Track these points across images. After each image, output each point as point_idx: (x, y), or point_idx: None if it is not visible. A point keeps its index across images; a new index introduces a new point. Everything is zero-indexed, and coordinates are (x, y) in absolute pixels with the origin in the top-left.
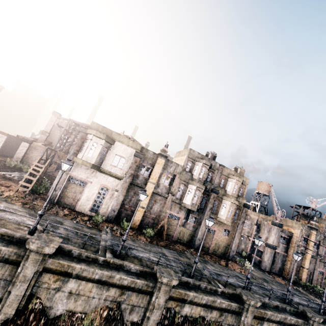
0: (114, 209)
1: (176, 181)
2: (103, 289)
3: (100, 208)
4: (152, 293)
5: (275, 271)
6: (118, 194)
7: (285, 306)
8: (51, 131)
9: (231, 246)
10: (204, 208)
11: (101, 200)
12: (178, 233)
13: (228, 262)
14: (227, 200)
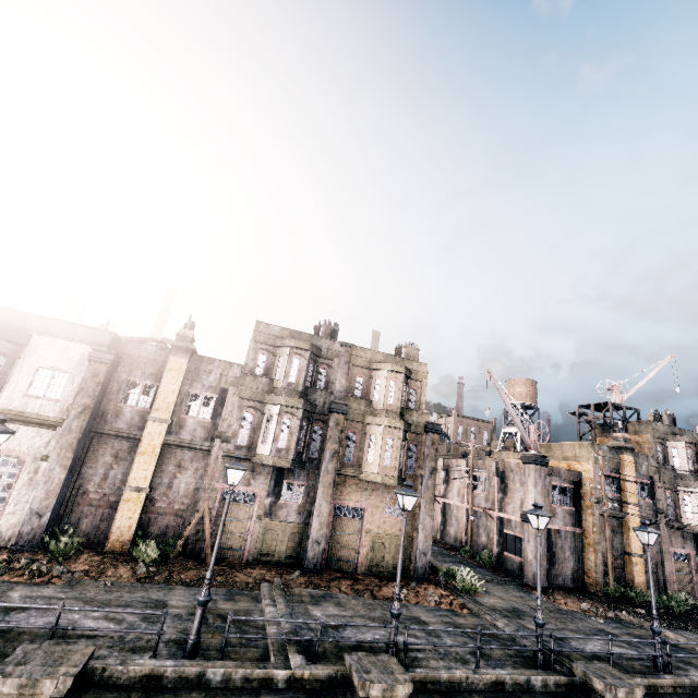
0: (39, 510)
1: (230, 403)
2: None
3: None
4: None
5: (565, 582)
6: (50, 467)
7: (526, 677)
8: None
9: (416, 541)
10: (319, 457)
11: (2, 494)
12: (256, 538)
13: (410, 585)
14: (376, 423)
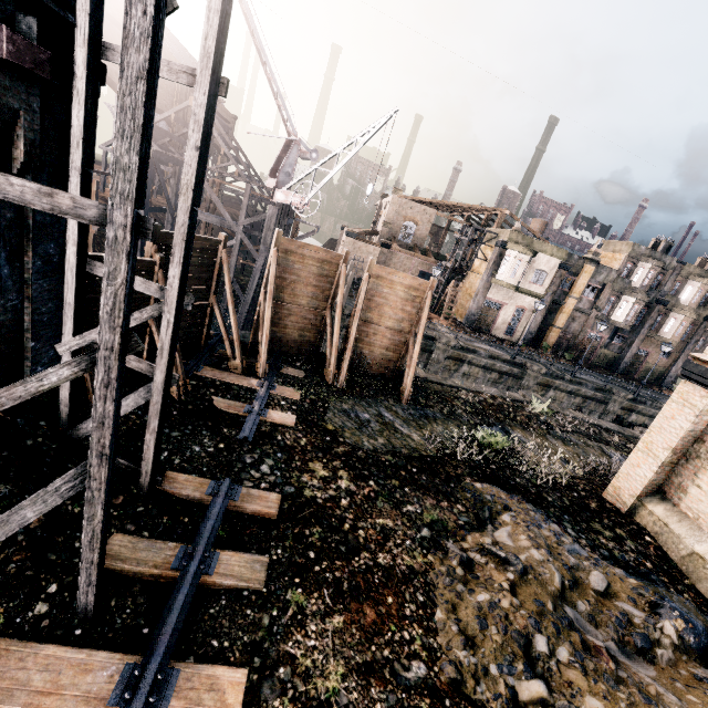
0: (531, 332)
1: (605, 292)
2: (571, 398)
3: (515, 331)
4: (606, 404)
5: None
6: (537, 316)
7: None
8: (392, 219)
9: (669, 371)
10: (638, 325)
11: (515, 323)
12: (597, 356)
13: (661, 388)
14: (680, 313)
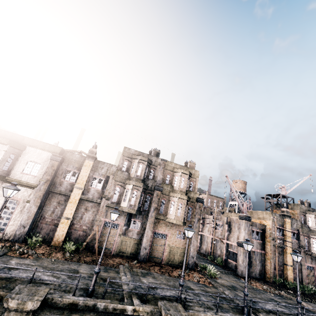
0: (24, 224)
1: (110, 182)
2: None
3: (7, 225)
4: None
5: (255, 275)
6: (30, 205)
7: None
8: None
9: (189, 251)
10: (148, 210)
11: (8, 216)
12: (118, 244)
13: (185, 271)
14: (174, 196)
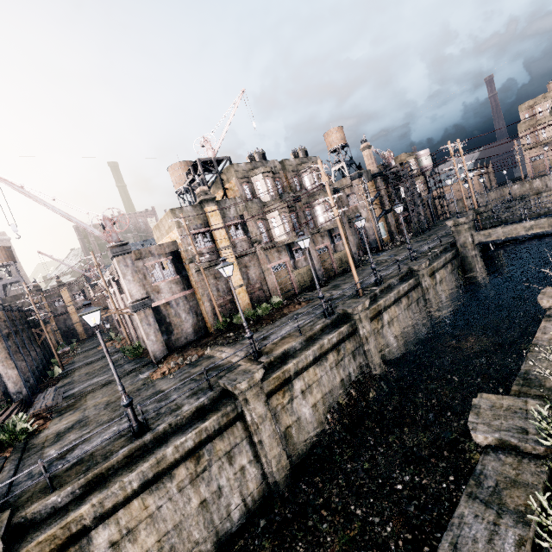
0: None
1: None
2: None
3: None
4: None
5: (188, 339)
6: None
7: None
8: None
9: None
10: None
11: None
12: None
13: None
14: None
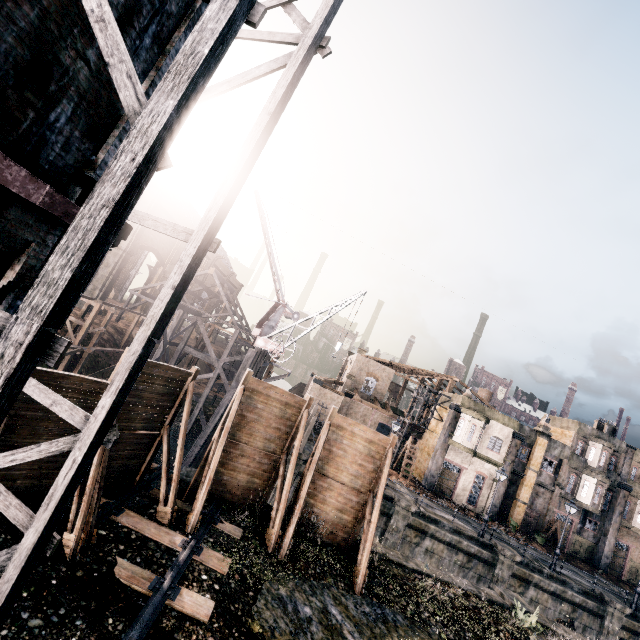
0: (495, 504)
1: (564, 468)
2: (556, 602)
3: (477, 500)
4: (602, 617)
5: None
6: (499, 486)
7: None
8: (356, 373)
9: None
10: (607, 510)
11: (477, 490)
12: (571, 543)
13: None
14: None
